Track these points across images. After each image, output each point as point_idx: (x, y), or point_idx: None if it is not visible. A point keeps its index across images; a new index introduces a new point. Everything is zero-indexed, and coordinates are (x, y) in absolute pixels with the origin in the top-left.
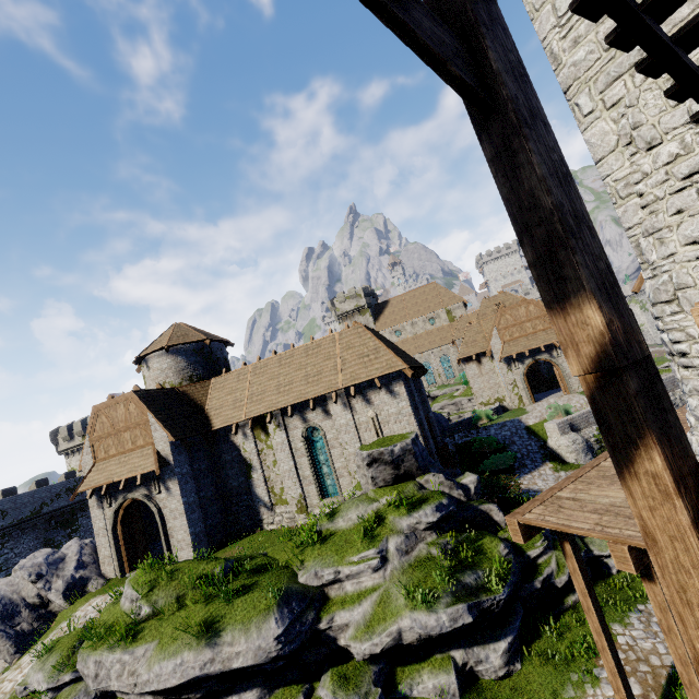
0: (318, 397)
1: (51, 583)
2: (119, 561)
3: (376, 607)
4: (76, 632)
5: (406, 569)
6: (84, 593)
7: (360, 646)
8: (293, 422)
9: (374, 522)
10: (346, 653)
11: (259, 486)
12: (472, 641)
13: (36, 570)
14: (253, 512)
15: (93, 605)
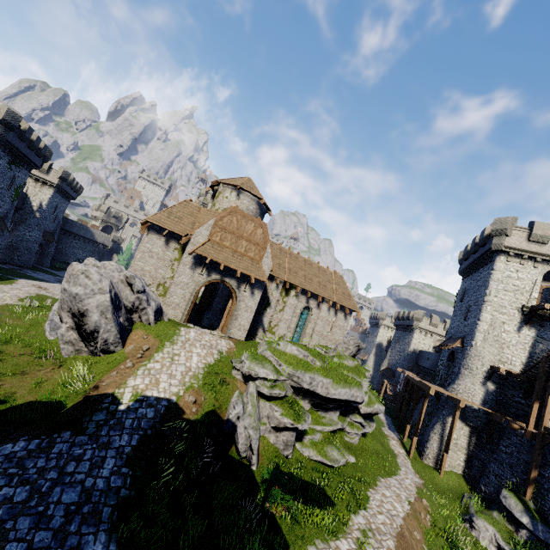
0: (324, 298)
1: (150, 301)
2: (188, 312)
3: (368, 398)
4: (263, 356)
5: (369, 390)
6: (160, 320)
7: (367, 409)
8: (302, 298)
9: (358, 369)
10: (355, 410)
11: (267, 317)
12: (370, 420)
13: (143, 284)
14: (254, 328)
15: (194, 335)
